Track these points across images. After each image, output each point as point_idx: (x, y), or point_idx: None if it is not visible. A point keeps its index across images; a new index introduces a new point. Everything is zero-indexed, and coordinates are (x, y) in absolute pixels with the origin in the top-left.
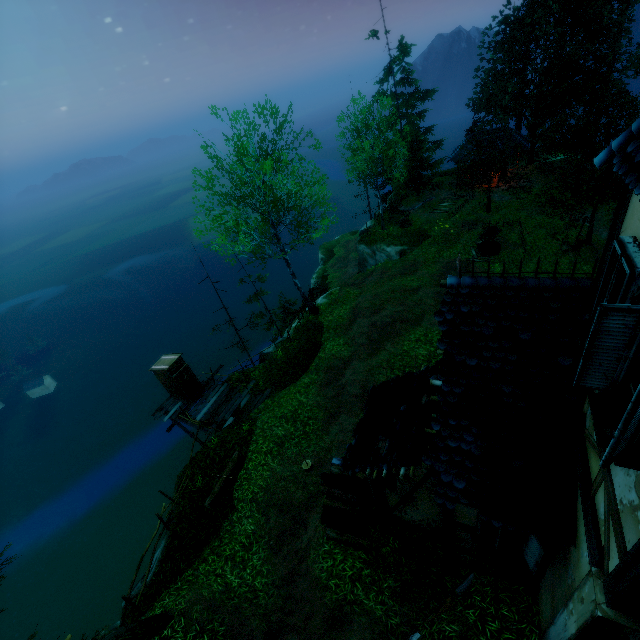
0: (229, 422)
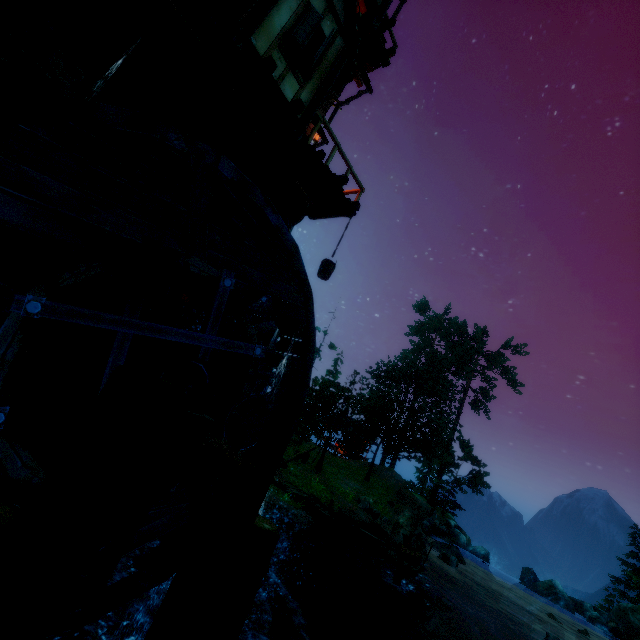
0: None
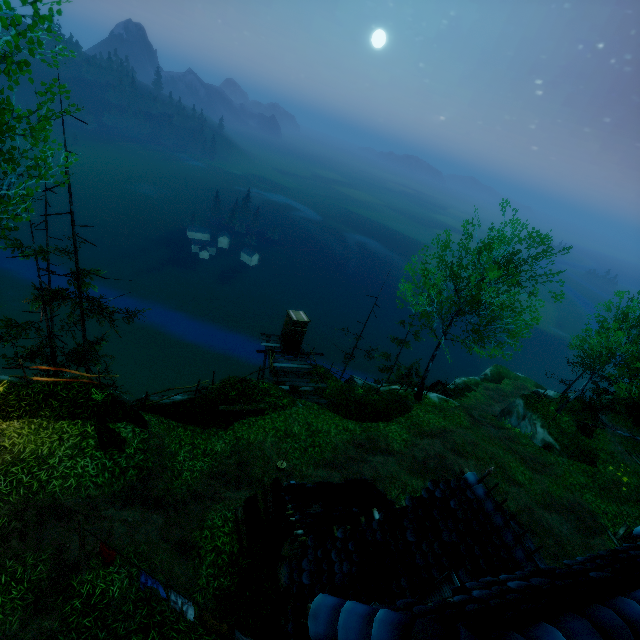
0: (284, 387)
